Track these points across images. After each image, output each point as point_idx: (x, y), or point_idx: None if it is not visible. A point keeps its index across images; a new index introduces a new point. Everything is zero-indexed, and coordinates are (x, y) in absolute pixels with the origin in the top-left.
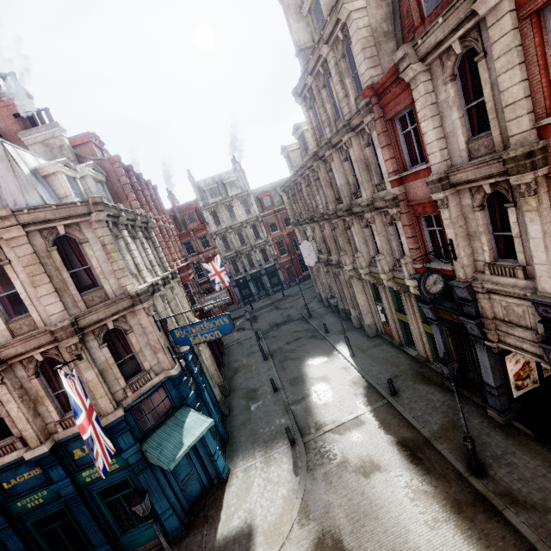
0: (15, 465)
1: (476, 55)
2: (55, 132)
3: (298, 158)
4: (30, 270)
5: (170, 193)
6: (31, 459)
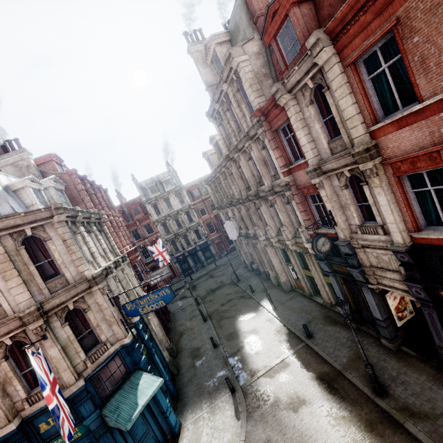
0: None
1: (323, 88)
2: (23, 155)
3: (216, 160)
4: (2, 267)
5: (118, 193)
6: None
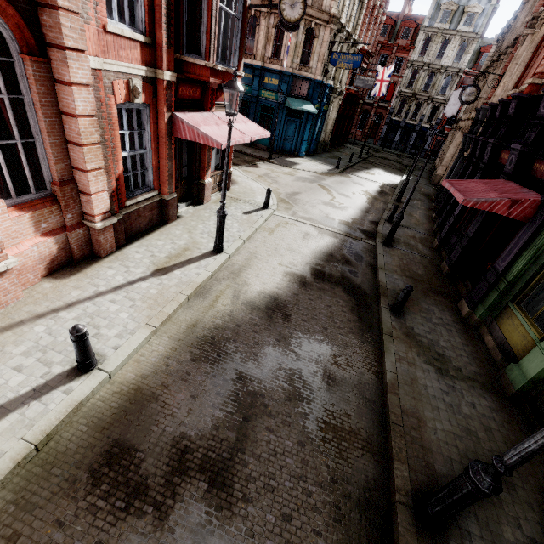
0: (247, 66)
1: None
2: None
3: None
4: None
5: None
6: (254, 65)
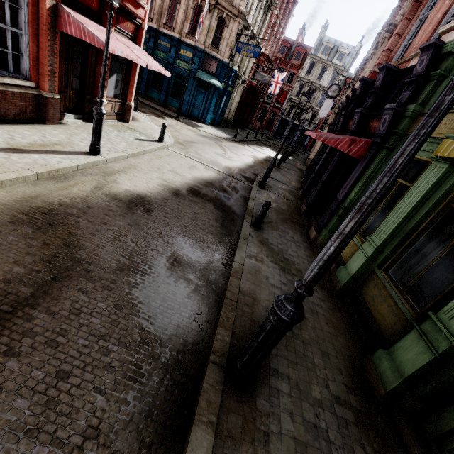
0: (166, 36)
1: None
2: None
3: None
4: None
5: (303, 28)
6: (172, 36)
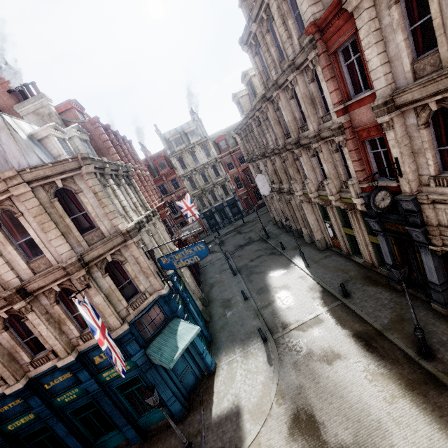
0: (51, 371)
1: None
2: (43, 102)
3: (247, 103)
4: (39, 219)
5: (142, 146)
6: (62, 366)
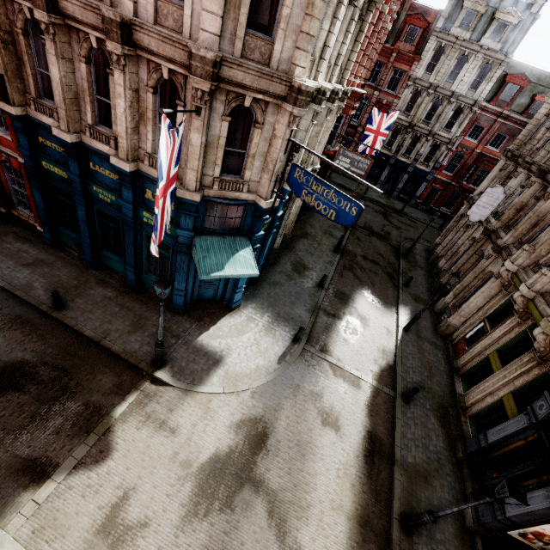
0: (103, 156)
1: None
2: None
3: None
4: None
5: None
6: (114, 165)
